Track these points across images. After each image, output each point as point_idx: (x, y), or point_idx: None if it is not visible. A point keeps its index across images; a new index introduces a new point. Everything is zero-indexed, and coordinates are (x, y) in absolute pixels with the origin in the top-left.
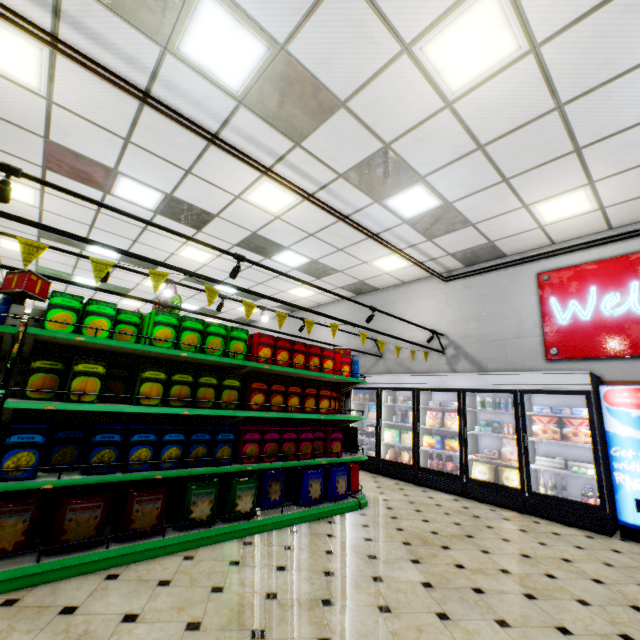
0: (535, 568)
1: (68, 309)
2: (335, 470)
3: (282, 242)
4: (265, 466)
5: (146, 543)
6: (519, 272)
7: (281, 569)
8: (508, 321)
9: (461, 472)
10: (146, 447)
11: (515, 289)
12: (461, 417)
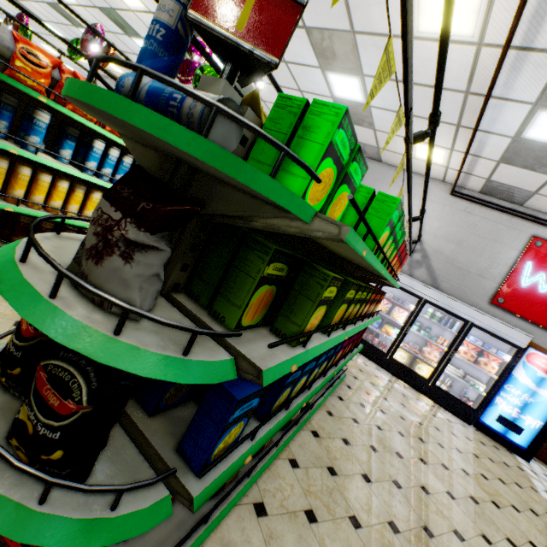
0: (473, 467)
1: (336, 162)
2: None
3: (366, 66)
4: (339, 368)
5: (270, 458)
6: (520, 226)
7: (367, 480)
8: (482, 259)
9: (388, 352)
10: (305, 375)
11: (506, 238)
12: (411, 318)
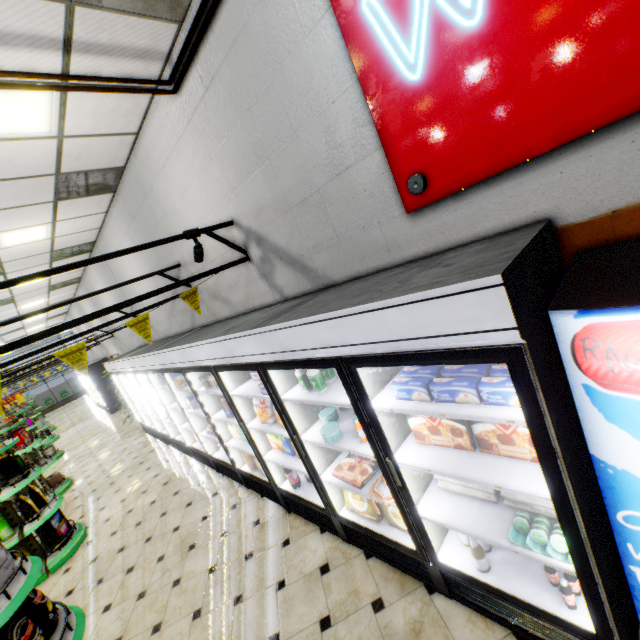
0: None
1: None
2: None
3: None
4: None
5: None
6: None
7: None
8: (305, 138)
9: (325, 506)
10: None
11: (282, 26)
12: (283, 418)
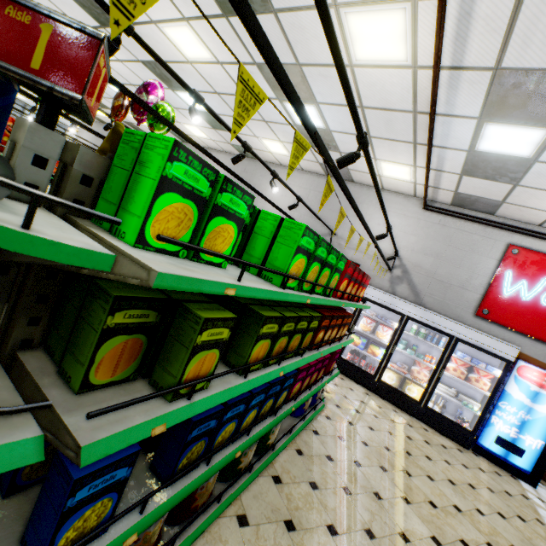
0: (467, 501)
1: (188, 195)
2: None
3: (318, 94)
4: (301, 402)
5: (206, 520)
6: (495, 235)
7: (333, 532)
8: (461, 271)
9: (376, 374)
10: (233, 421)
11: (483, 247)
12: (395, 336)
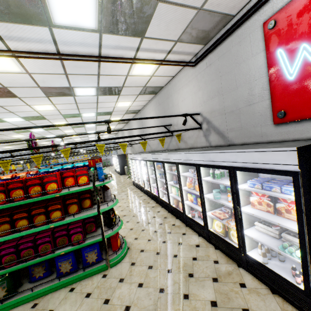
0: None
1: None
2: (84, 249)
3: (62, 85)
4: (3, 272)
5: None
6: (246, 30)
7: None
8: (240, 90)
9: (204, 224)
10: None
11: (244, 52)
12: (200, 186)
